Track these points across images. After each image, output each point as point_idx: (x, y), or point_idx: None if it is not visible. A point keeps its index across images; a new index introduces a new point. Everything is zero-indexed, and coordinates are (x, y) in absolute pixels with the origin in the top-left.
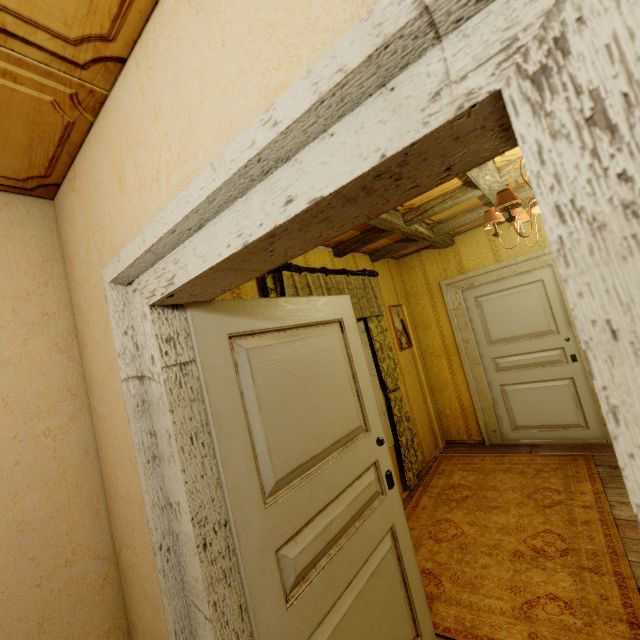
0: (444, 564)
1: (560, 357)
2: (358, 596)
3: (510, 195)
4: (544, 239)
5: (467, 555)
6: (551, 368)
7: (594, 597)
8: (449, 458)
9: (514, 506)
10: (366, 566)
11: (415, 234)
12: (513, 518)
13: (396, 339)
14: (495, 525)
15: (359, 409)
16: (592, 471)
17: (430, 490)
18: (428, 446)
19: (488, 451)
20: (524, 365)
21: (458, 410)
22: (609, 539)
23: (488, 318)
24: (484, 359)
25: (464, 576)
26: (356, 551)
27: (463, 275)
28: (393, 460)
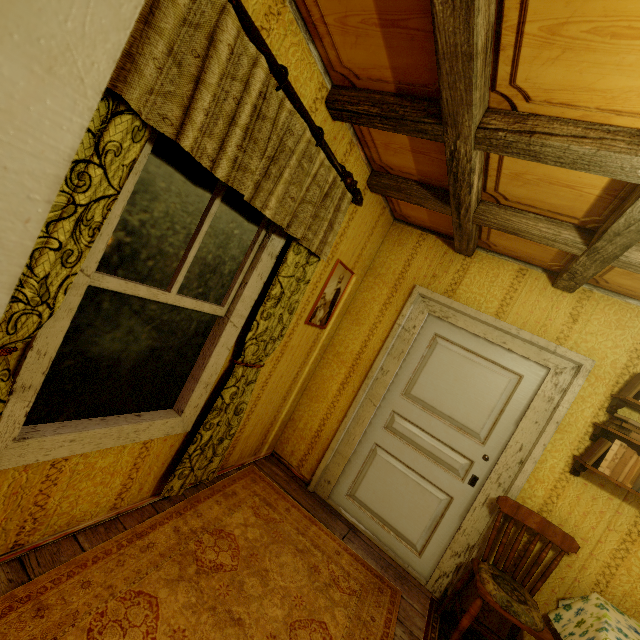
0: None
1: (461, 468)
2: None
3: None
4: (570, 335)
5: None
6: (442, 471)
7: None
8: (256, 478)
9: (262, 638)
10: None
11: (461, 181)
12: None
13: (312, 305)
14: None
15: None
16: (389, 630)
17: (188, 517)
18: (245, 449)
19: (304, 500)
20: (418, 445)
21: (312, 432)
22: None
23: (429, 367)
24: (385, 405)
25: None
26: None
27: (448, 299)
28: (169, 451)
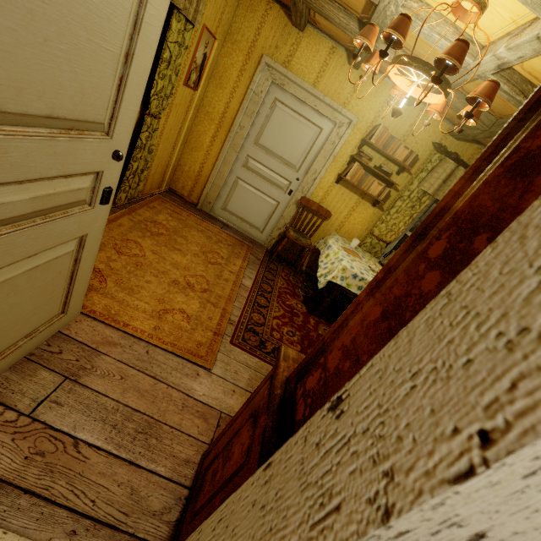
0: (116, 270)
1: (285, 187)
2: (5, 282)
3: (407, 29)
4: (351, 101)
5: (139, 271)
6: (275, 189)
7: (205, 317)
8: (164, 201)
9: (191, 254)
10: (31, 259)
11: None
12: (186, 261)
13: (188, 69)
14: (171, 260)
15: (111, 103)
16: (247, 256)
17: (134, 215)
18: (153, 183)
19: (196, 212)
20: (262, 176)
21: (195, 173)
22: (232, 292)
23: (270, 124)
24: (242, 151)
25: (128, 283)
26: (23, 244)
27: (285, 69)
28: None
